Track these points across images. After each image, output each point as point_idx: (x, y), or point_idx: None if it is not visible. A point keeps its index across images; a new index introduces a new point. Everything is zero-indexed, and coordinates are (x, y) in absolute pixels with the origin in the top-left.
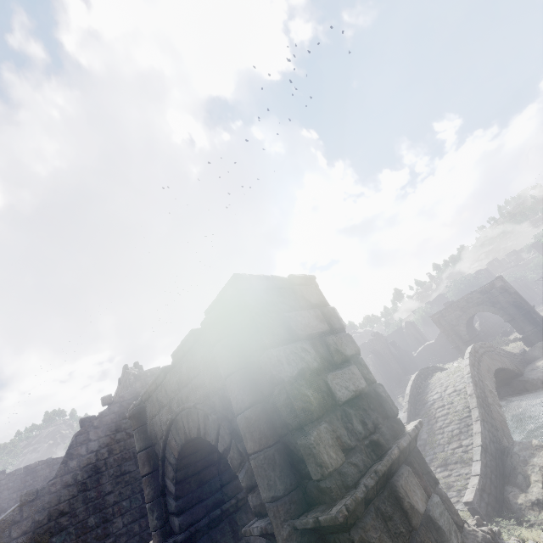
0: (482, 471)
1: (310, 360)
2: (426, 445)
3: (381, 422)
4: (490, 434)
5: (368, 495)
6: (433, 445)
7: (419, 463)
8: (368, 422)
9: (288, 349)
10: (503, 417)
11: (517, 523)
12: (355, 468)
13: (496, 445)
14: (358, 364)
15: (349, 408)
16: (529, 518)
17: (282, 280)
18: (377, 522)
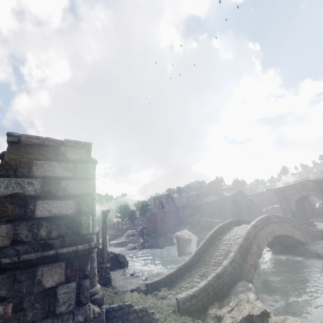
0: (204, 287)
1: (30, 190)
2: (203, 262)
3: (68, 235)
4: (233, 270)
5: (6, 266)
6: (206, 263)
7: (80, 264)
8: (55, 232)
9: (15, 180)
10: (256, 264)
11: (197, 321)
12: (14, 252)
13: (233, 277)
14: (81, 200)
15: (44, 222)
16: (206, 322)
17: (56, 141)
18: (5, 280)
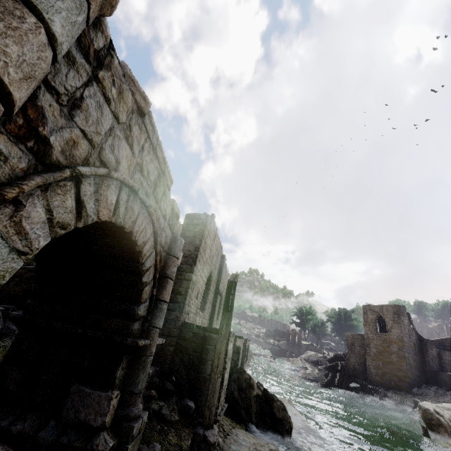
0: None
1: None
2: None
3: None
4: None
5: None
6: None
7: None
8: None
9: None
10: None
11: None
12: None
13: None
14: None
15: None
16: None
17: None
18: None
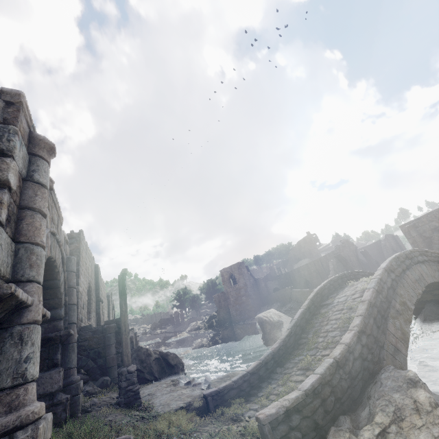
0: (312, 388)
1: None
2: (305, 345)
3: None
4: (365, 350)
5: None
6: (311, 346)
7: None
8: None
9: None
10: (406, 335)
11: None
12: None
13: (368, 363)
14: None
15: None
16: None
17: None
18: None
